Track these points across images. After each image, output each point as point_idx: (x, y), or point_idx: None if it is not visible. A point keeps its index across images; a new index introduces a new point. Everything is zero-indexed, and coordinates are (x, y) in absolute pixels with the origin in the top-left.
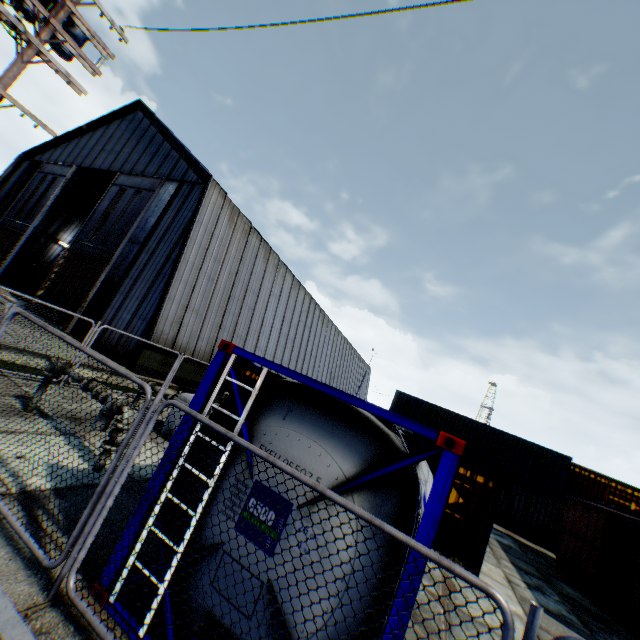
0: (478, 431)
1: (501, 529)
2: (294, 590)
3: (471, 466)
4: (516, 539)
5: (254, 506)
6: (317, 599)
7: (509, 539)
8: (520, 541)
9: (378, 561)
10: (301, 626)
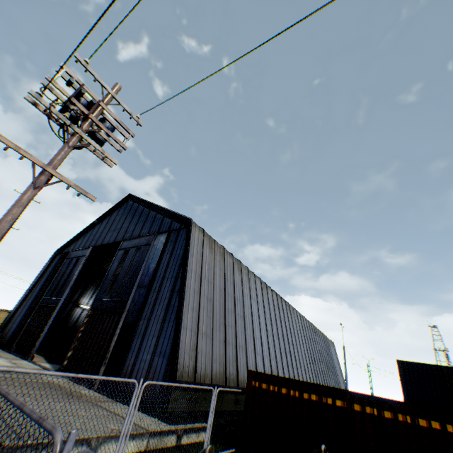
0: None
1: None
2: None
3: None
4: None
5: None
6: None
7: None
8: None
9: None
10: None
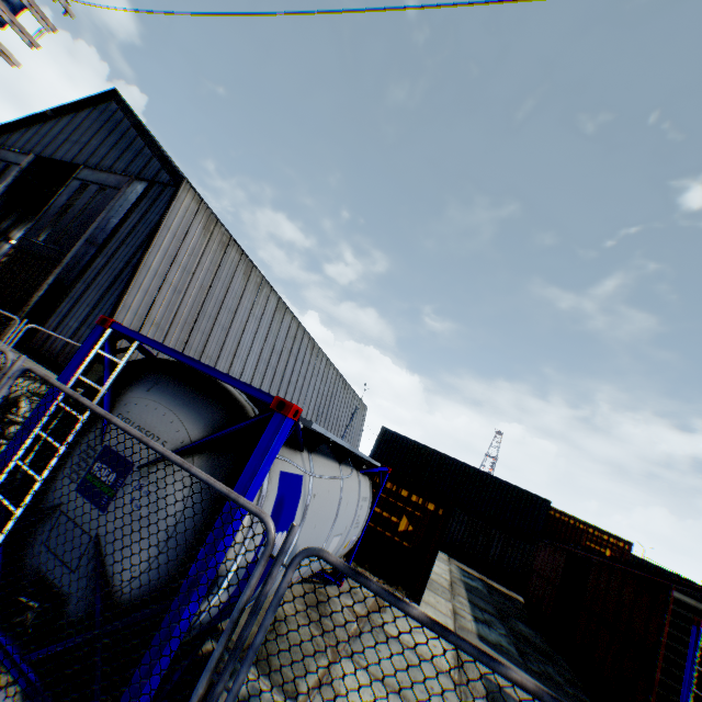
0: (462, 472)
1: (476, 574)
2: (120, 543)
3: (424, 493)
4: (489, 583)
5: (85, 460)
6: (140, 550)
7: (480, 582)
8: (492, 585)
9: (181, 500)
10: (121, 576)
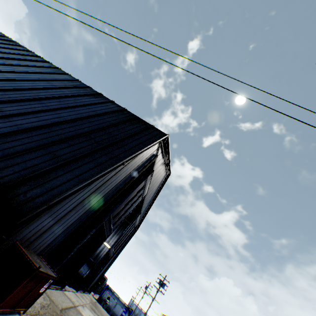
0: None
1: None
2: None
3: None
4: None
5: None
6: None
7: None
8: None
9: None
10: None
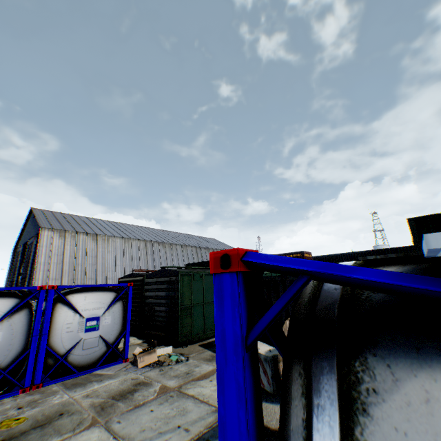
0: None
1: None
2: None
3: None
4: None
5: None
6: None
7: None
8: None
9: None
10: None
